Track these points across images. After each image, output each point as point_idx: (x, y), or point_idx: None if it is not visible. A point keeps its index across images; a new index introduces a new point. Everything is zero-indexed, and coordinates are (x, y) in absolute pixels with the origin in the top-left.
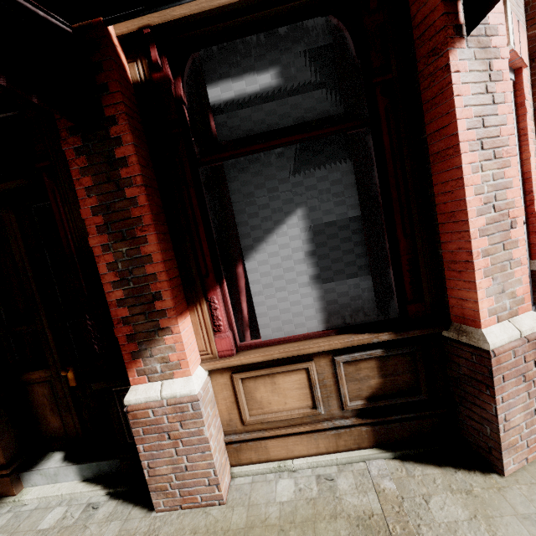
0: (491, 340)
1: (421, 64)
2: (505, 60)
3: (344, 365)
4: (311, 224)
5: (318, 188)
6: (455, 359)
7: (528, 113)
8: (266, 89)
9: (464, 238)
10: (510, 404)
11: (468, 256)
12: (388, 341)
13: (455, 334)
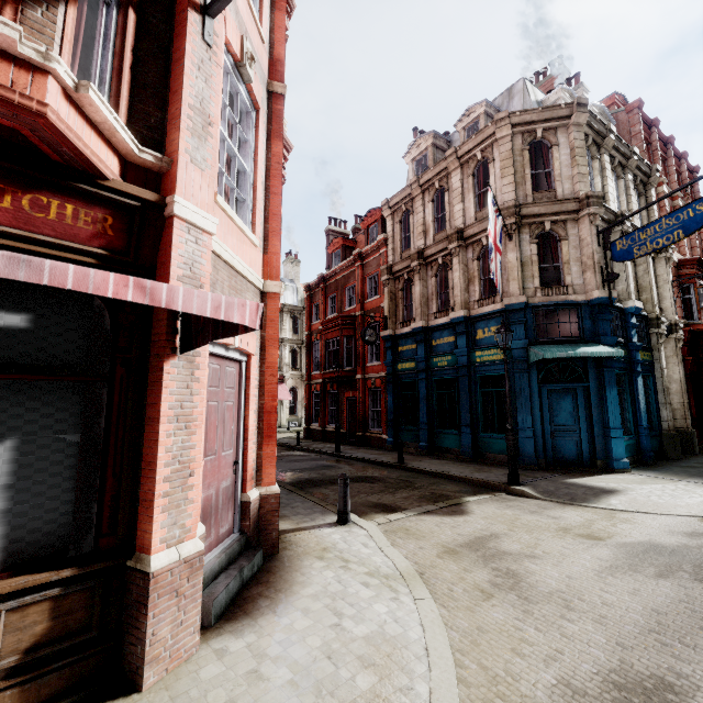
0: (154, 564)
1: (152, 357)
2: (204, 371)
3: (8, 613)
4: (19, 456)
5: (41, 423)
6: (131, 587)
7: (252, 384)
8: (12, 327)
9: (153, 482)
10: (161, 619)
11: (153, 496)
12: (71, 577)
13: (135, 562)
